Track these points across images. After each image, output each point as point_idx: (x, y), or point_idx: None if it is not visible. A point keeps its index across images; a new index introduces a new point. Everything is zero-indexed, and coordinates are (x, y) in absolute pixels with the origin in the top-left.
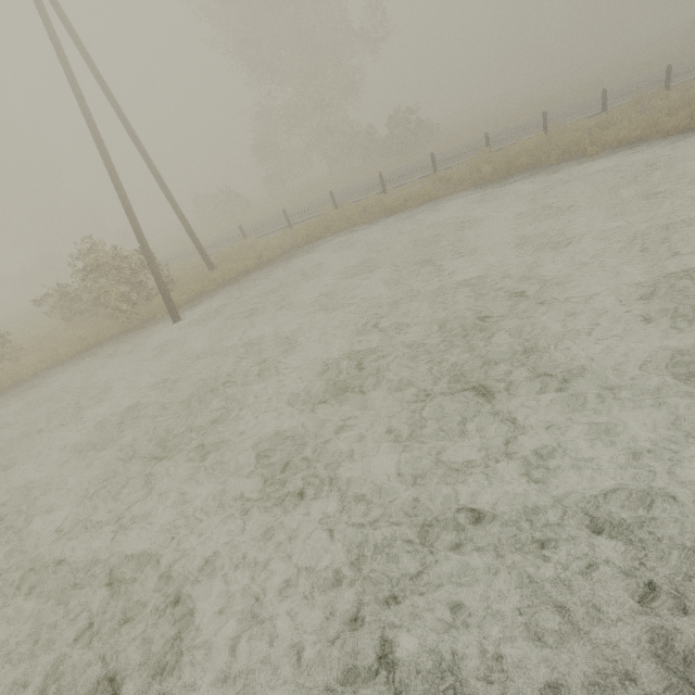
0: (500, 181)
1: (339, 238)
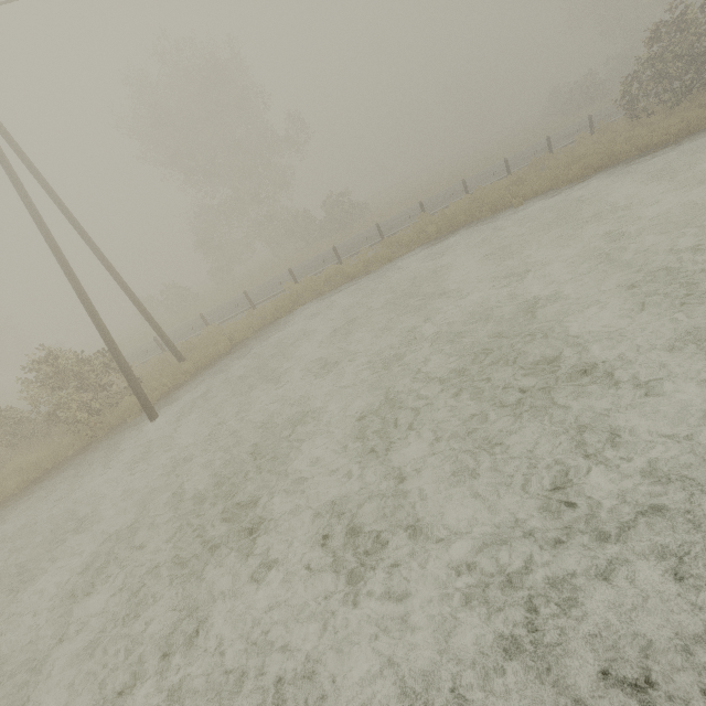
0: (446, 237)
1: (310, 308)
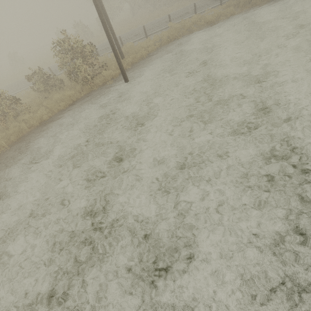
0: (268, 4)
1: (189, 37)
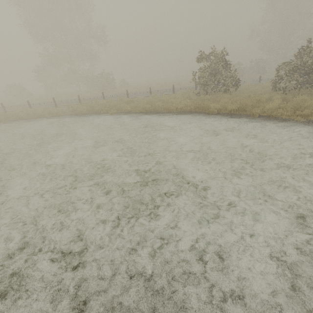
0: (82, 115)
1: (2, 124)
